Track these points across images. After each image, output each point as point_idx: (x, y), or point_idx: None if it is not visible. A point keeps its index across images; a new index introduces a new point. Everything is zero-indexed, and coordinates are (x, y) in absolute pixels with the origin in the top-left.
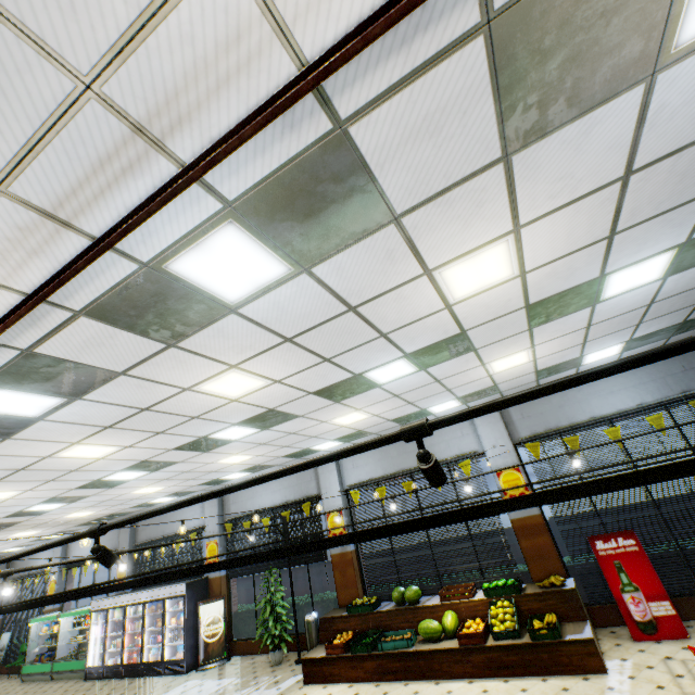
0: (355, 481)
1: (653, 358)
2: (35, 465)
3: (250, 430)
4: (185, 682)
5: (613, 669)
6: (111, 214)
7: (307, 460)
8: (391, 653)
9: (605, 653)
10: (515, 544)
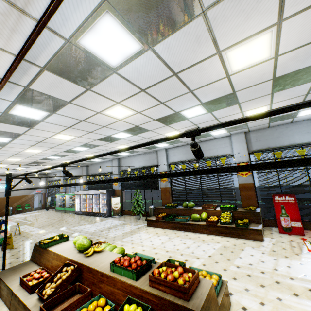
0: (173, 161)
1: None
2: (45, 140)
3: (128, 135)
4: (107, 220)
5: (266, 240)
6: (43, 4)
7: (142, 143)
8: (179, 222)
9: (265, 235)
10: (239, 194)
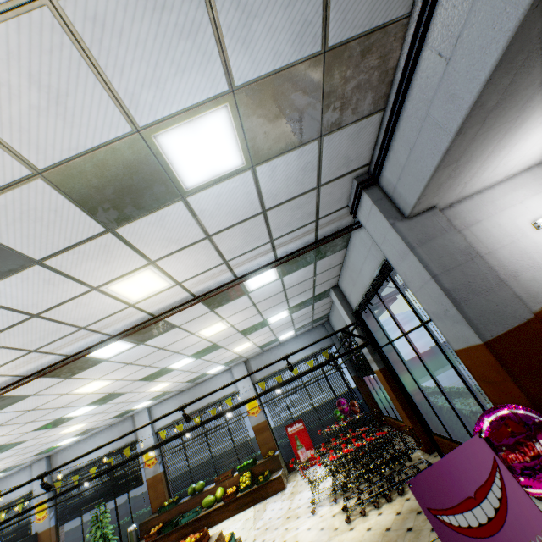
0: (163, 424)
1: (233, 383)
2: None
3: (93, 407)
4: None
5: (289, 486)
6: (71, 347)
7: (148, 422)
8: (187, 523)
9: (289, 481)
10: None
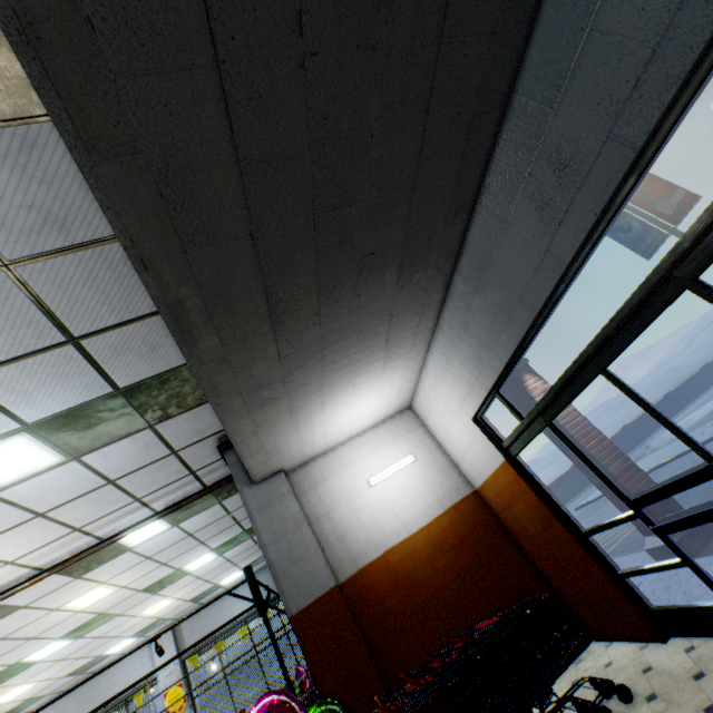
0: None
1: (77, 687)
2: None
3: None
4: None
5: None
6: None
7: None
8: None
9: None
10: None
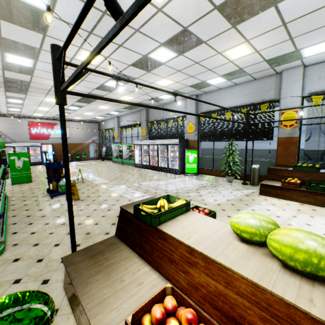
0: (317, 90)
1: None
2: None
3: None
4: (181, 177)
5: None
6: None
7: None
8: None
9: None
10: None
